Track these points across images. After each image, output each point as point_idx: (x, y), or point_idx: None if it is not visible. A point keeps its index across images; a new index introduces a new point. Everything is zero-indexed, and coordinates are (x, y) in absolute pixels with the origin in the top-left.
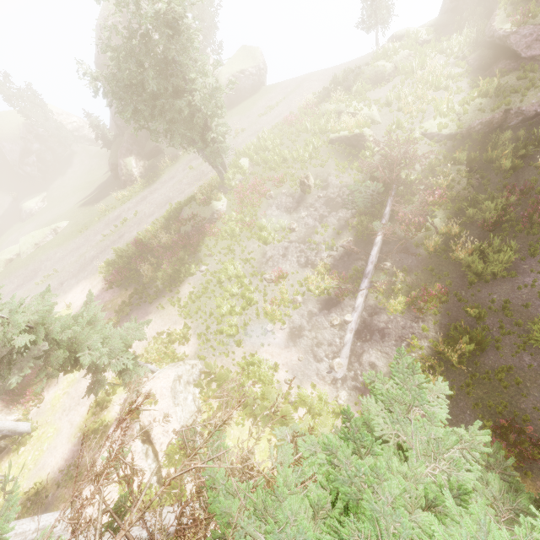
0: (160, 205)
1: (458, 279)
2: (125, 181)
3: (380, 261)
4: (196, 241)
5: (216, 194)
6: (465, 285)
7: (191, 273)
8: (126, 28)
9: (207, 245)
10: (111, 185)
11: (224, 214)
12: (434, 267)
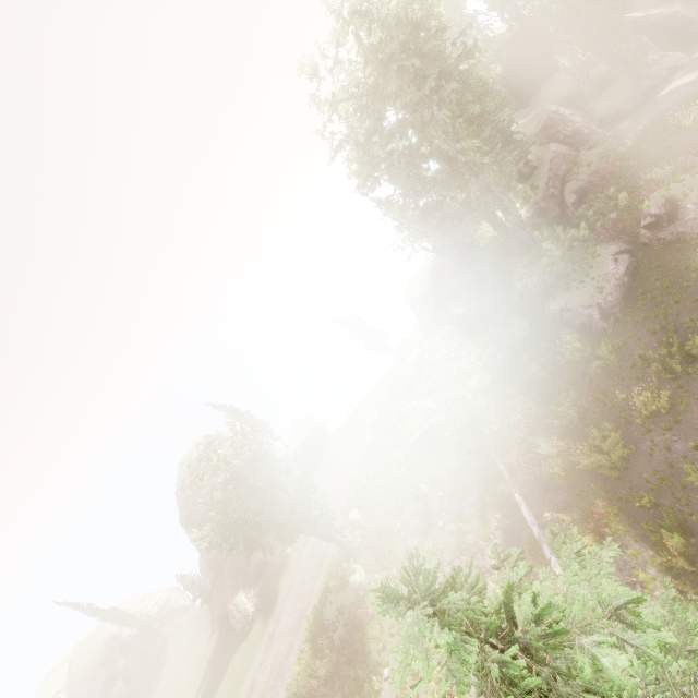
0: (295, 628)
1: (607, 483)
2: (242, 629)
3: (539, 516)
4: (358, 642)
5: (347, 567)
6: (617, 484)
7: (377, 692)
8: (223, 482)
9: (373, 637)
10: (225, 648)
11: (368, 584)
12: (580, 488)
